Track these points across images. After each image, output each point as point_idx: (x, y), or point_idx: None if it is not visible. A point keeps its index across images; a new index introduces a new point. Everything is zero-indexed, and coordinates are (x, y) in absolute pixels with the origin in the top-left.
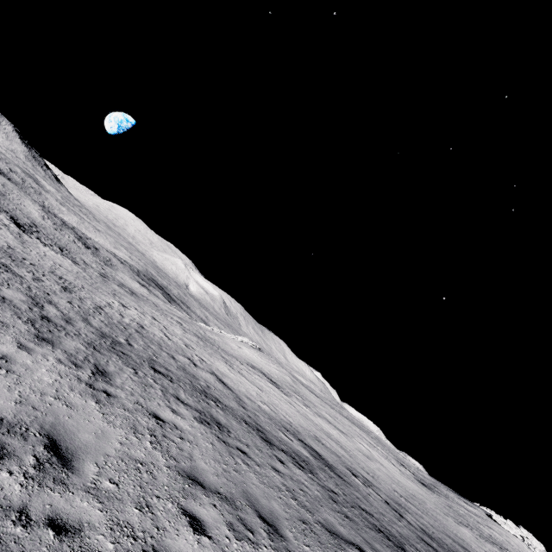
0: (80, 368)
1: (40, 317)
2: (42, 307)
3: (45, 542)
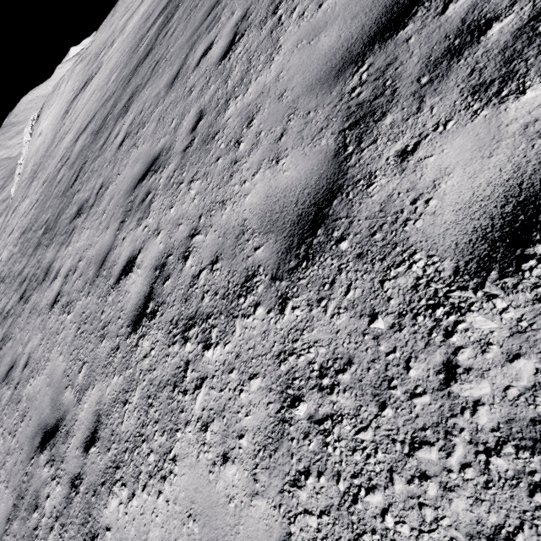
0: (75, 227)
1: (22, 300)
2: (9, 311)
3: (205, 122)
